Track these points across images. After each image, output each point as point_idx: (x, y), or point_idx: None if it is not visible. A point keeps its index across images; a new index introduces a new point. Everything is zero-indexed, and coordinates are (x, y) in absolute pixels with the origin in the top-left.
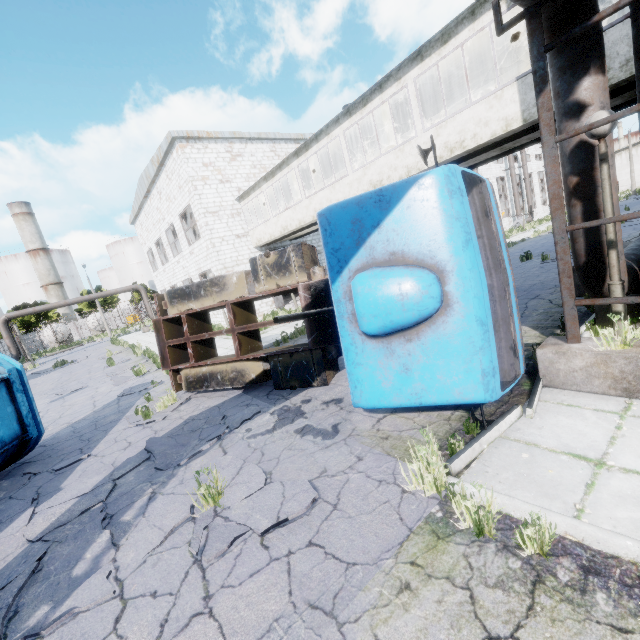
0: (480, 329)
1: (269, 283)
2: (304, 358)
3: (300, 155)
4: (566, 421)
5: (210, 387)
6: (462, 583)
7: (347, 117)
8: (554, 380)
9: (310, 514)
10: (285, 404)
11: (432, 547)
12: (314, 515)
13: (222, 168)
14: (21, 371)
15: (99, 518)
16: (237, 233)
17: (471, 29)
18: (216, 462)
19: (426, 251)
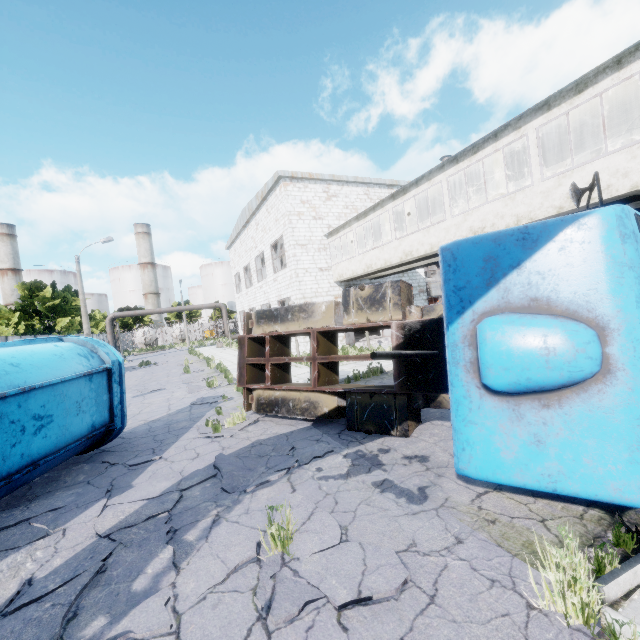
0: None
1: (359, 316)
2: (385, 401)
3: (396, 198)
4: None
5: (280, 413)
6: None
7: (453, 164)
8: None
9: (399, 599)
10: (359, 448)
11: None
12: (404, 602)
13: (317, 206)
14: (122, 364)
15: (164, 530)
16: (320, 266)
17: (615, 78)
18: (285, 498)
19: (582, 301)
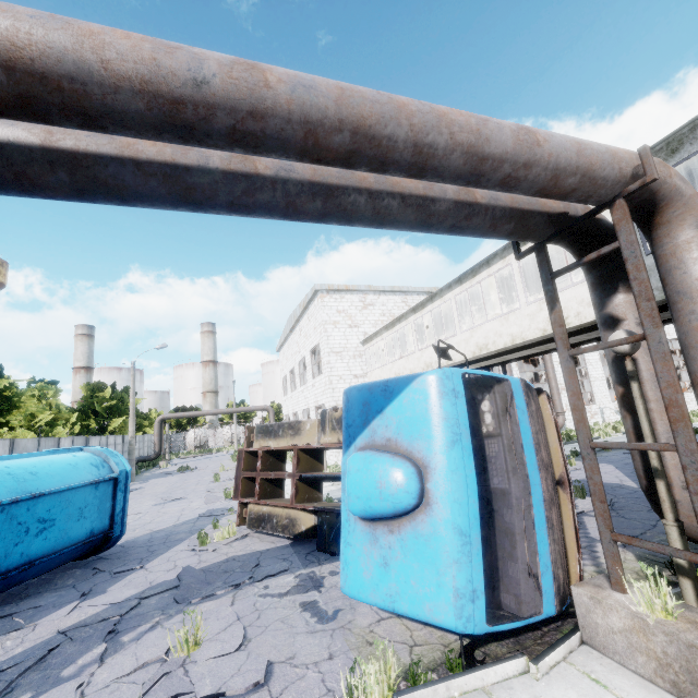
0: (457, 539)
1: (332, 436)
2: None
3: (417, 312)
4: None
5: (265, 529)
6: None
7: (458, 284)
8: (594, 637)
9: (248, 697)
10: (314, 569)
11: None
12: None
13: (353, 315)
14: (129, 473)
15: (107, 629)
16: (355, 373)
17: None
18: (217, 610)
19: (415, 444)
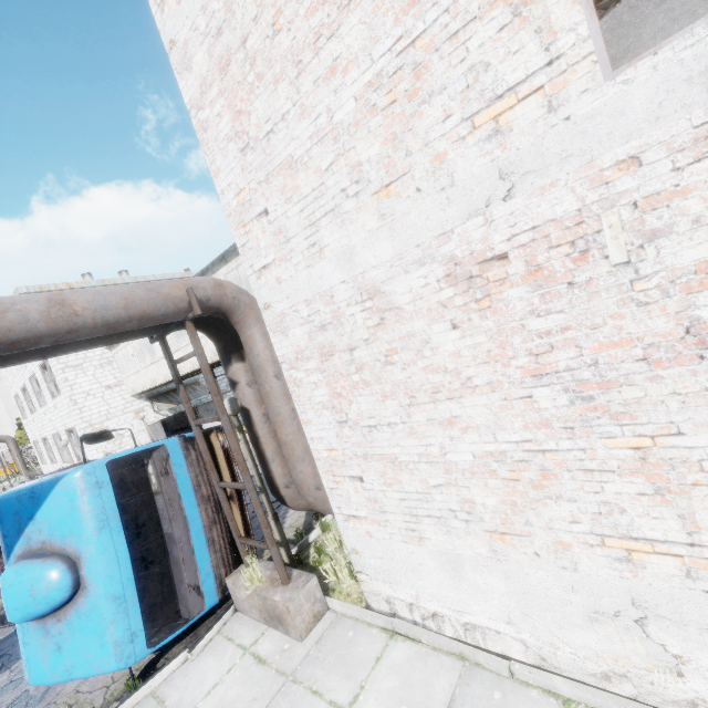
0: (112, 604)
1: None
2: None
3: None
4: (209, 663)
5: None
6: None
7: None
8: (240, 606)
9: None
10: None
11: None
12: None
13: None
14: None
15: None
16: (108, 384)
17: None
18: None
19: (67, 541)
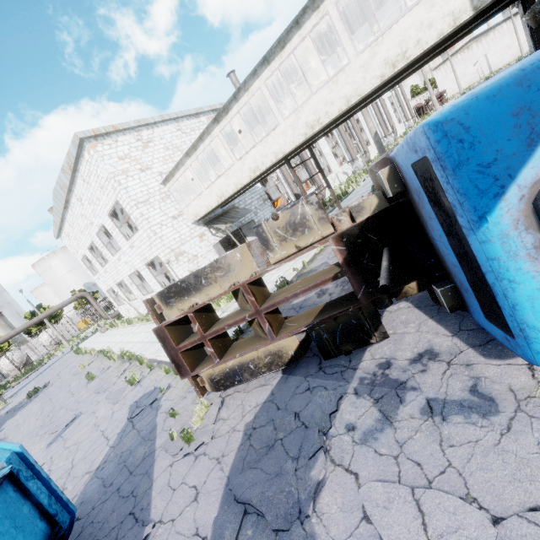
0: None
1: (286, 248)
2: (352, 317)
3: (220, 120)
4: None
5: (243, 380)
6: None
7: (265, 66)
8: None
9: None
10: (360, 376)
11: None
12: None
13: (138, 157)
14: (22, 453)
15: None
16: (172, 215)
17: None
18: (363, 498)
19: None
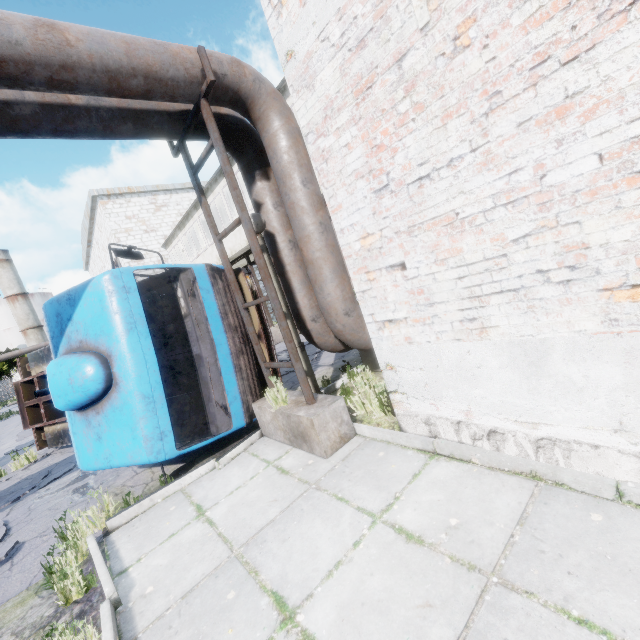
0: (141, 402)
1: None
2: None
3: (198, 208)
4: (234, 472)
5: (64, 443)
6: (2, 632)
7: (222, 177)
8: (265, 430)
9: None
10: None
11: (22, 601)
12: None
13: (146, 219)
14: None
15: None
16: None
17: None
18: None
19: (99, 340)
